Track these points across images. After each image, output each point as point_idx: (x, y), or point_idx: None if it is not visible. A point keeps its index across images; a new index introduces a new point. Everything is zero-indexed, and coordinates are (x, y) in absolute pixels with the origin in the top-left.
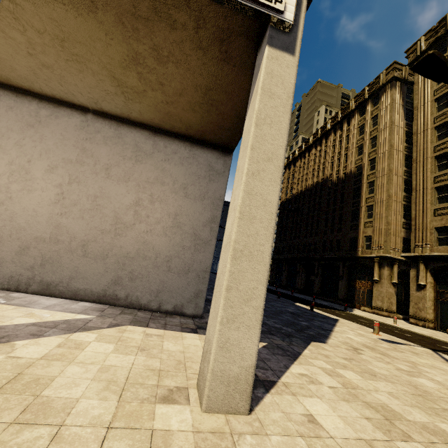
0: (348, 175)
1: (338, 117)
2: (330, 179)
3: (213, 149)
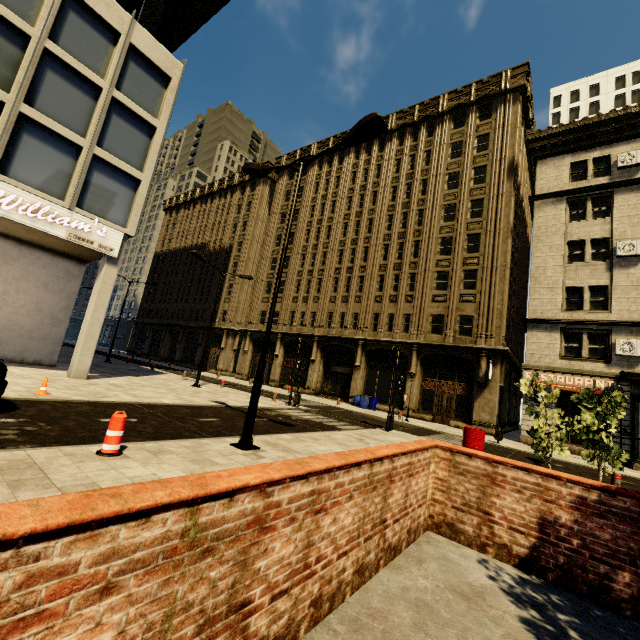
0: (222, 249)
1: (224, 184)
2: (208, 246)
3: (71, 259)
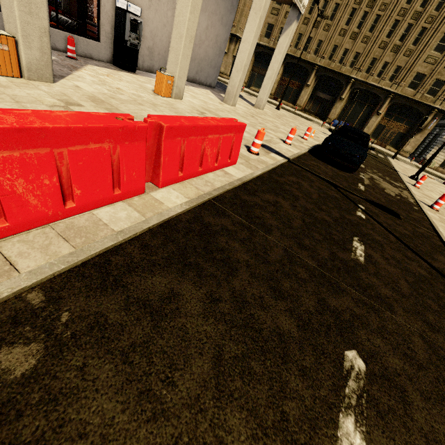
0: None
1: None
2: None
3: None
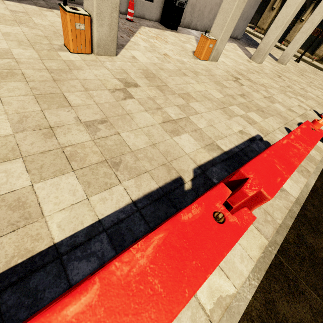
0: None
1: None
2: None
3: None
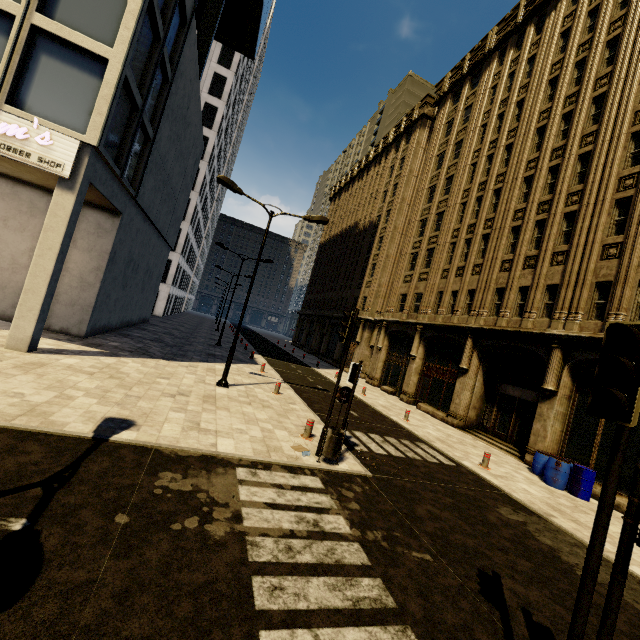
0: (370, 224)
1: (379, 148)
2: (358, 225)
3: (103, 210)
